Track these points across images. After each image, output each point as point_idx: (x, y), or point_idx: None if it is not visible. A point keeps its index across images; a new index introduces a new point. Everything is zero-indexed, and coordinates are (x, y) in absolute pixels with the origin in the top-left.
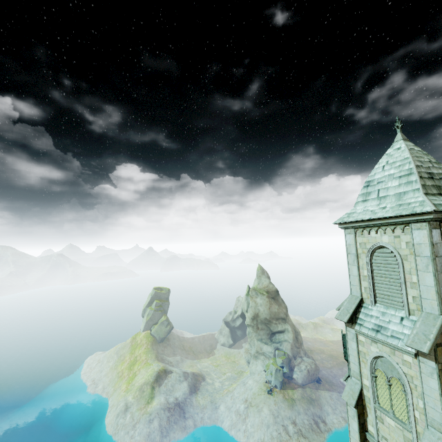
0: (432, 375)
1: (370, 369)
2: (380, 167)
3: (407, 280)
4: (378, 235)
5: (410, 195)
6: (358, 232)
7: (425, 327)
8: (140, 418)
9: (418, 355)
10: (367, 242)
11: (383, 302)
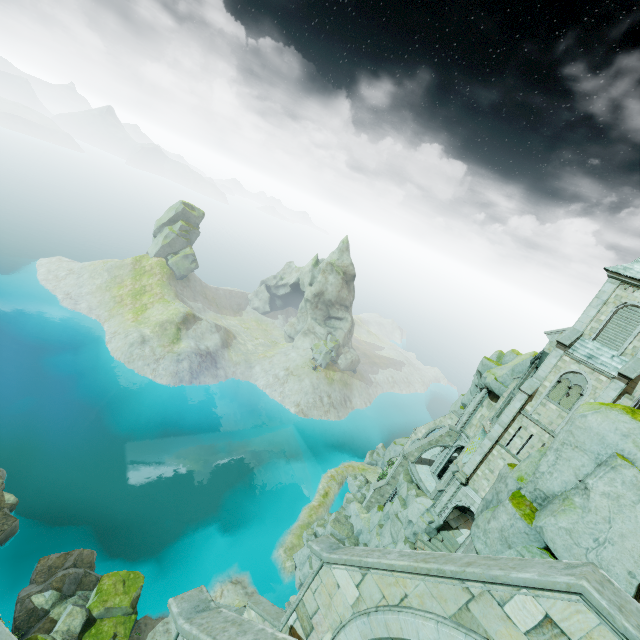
0: (616, 390)
1: (559, 378)
2: None
3: (639, 335)
4: None
5: None
6: (622, 286)
7: (635, 365)
8: (165, 355)
9: (615, 378)
10: (626, 297)
11: (601, 342)
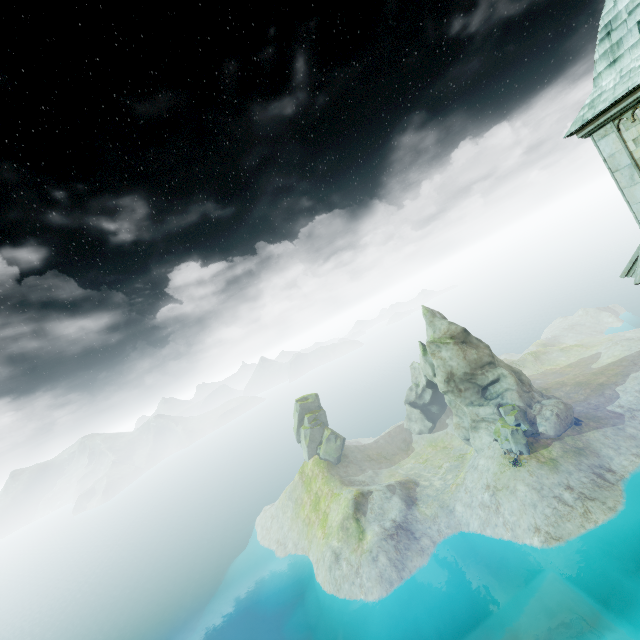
0: None
1: None
2: None
3: None
4: None
5: None
6: (622, 123)
7: None
8: (360, 560)
9: None
10: None
11: None
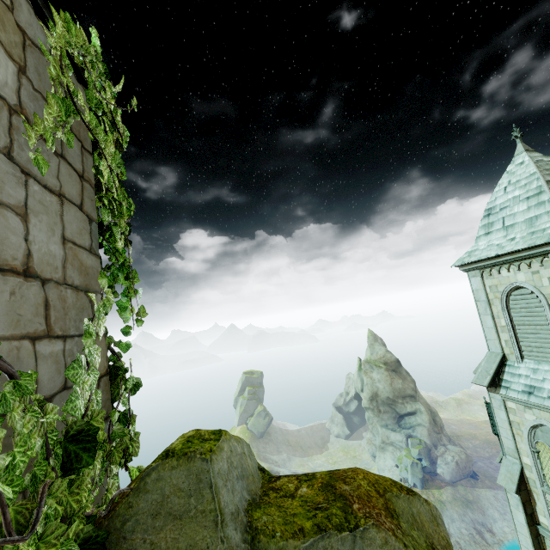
0: None
1: (529, 443)
2: (500, 189)
3: None
4: (511, 273)
5: (544, 219)
6: (484, 273)
7: None
8: None
9: None
10: (499, 283)
11: (532, 357)
